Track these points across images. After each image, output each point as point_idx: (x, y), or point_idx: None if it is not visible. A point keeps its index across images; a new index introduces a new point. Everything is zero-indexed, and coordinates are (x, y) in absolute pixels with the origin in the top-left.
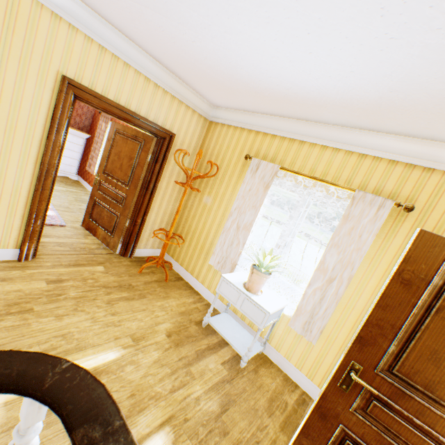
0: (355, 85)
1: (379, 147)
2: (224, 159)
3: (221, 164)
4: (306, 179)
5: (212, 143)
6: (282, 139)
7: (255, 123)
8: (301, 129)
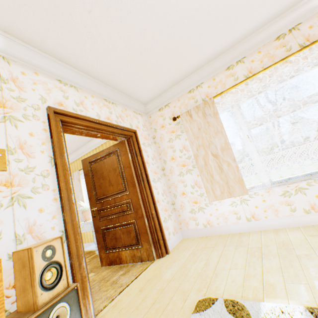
0: None
1: (96, 143)
2: None
3: None
4: None
5: None
6: (77, 160)
7: None
8: (78, 153)
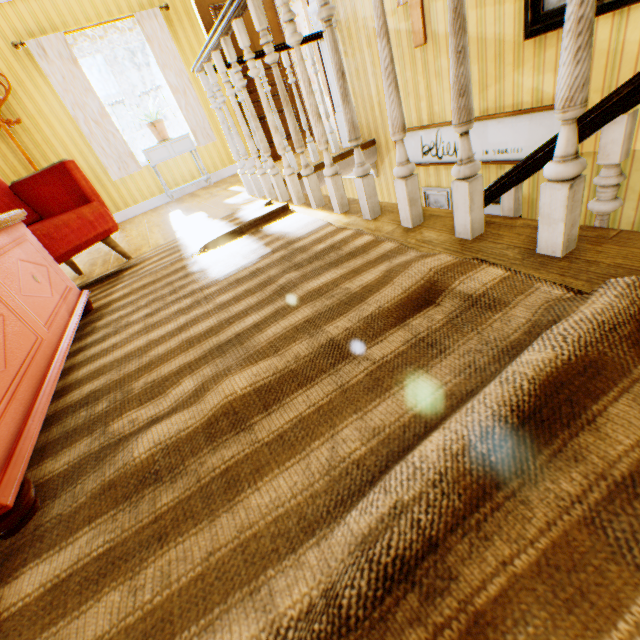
0: None
1: None
2: None
3: None
4: (93, 32)
5: None
6: (26, 2)
7: None
8: None
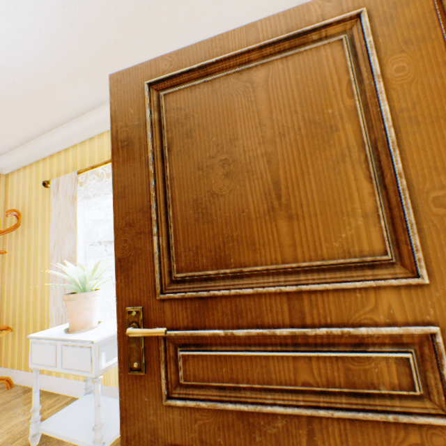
0: (31, 15)
1: None
2: (31, 203)
3: (30, 210)
4: (109, 169)
5: (15, 195)
6: (75, 147)
7: (44, 148)
8: (83, 127)
